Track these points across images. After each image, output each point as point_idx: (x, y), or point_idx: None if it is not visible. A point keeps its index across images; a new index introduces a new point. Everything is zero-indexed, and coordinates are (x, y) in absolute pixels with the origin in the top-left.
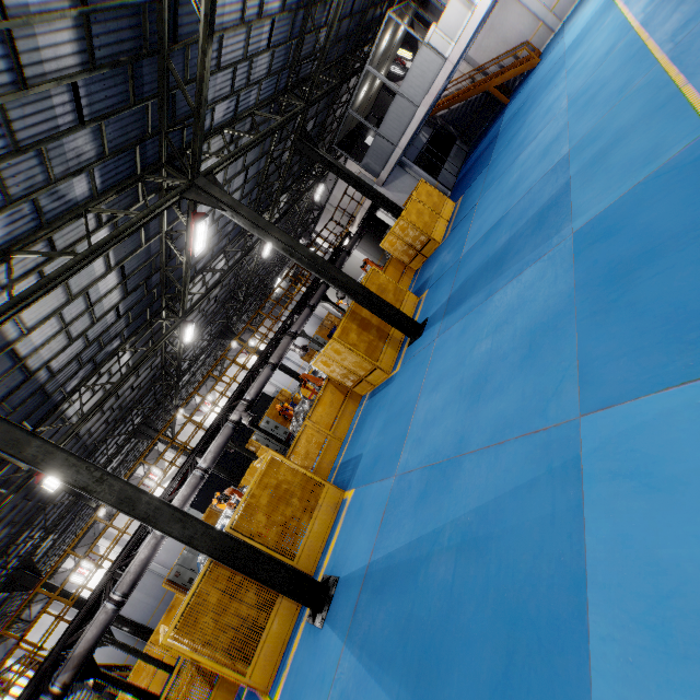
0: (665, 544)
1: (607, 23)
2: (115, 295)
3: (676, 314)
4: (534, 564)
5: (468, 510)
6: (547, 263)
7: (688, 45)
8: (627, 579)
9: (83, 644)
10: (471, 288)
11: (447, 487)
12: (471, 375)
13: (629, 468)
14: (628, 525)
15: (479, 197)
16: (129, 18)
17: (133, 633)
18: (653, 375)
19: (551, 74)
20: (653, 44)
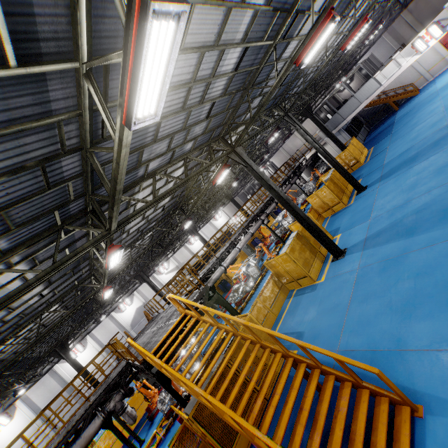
0: None
1: None
2: None
3: None
4: None
5: (418, 206)
6: (441, 153)
7: None
8: None
9: (215, 277)
10: (397, 169)
11: (405, 208)
12: (407, 186)
13: None
14: None
15: (389, 145)
16: None
17: None
18: None
19: (429, 98)
20: None
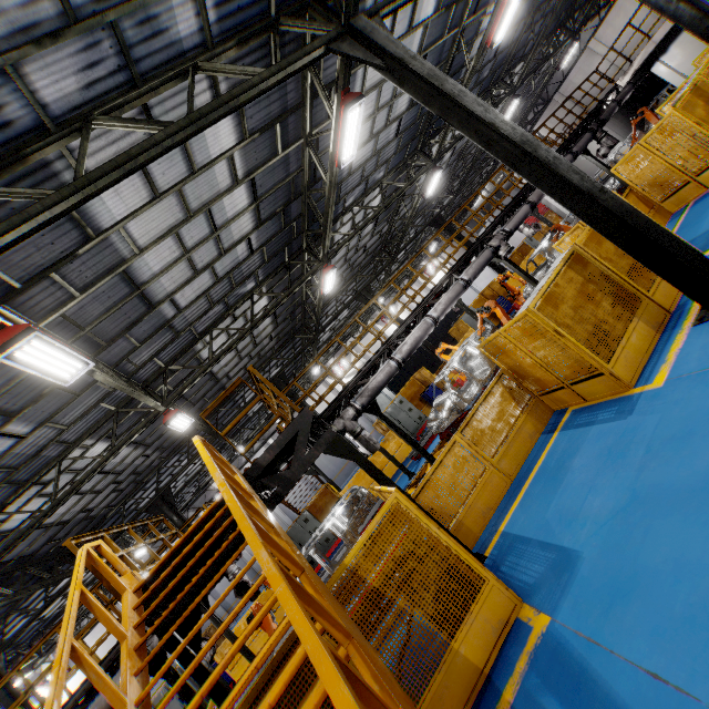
0: None
1: None
2: (405, 100)
3: None
4: None
5: None
6: None
7: None
8: None
9: (374, 383)
10: None
11: None
12: None
13: None
14: None
15: None
16: None
17: None
18: None
19: None
20: None
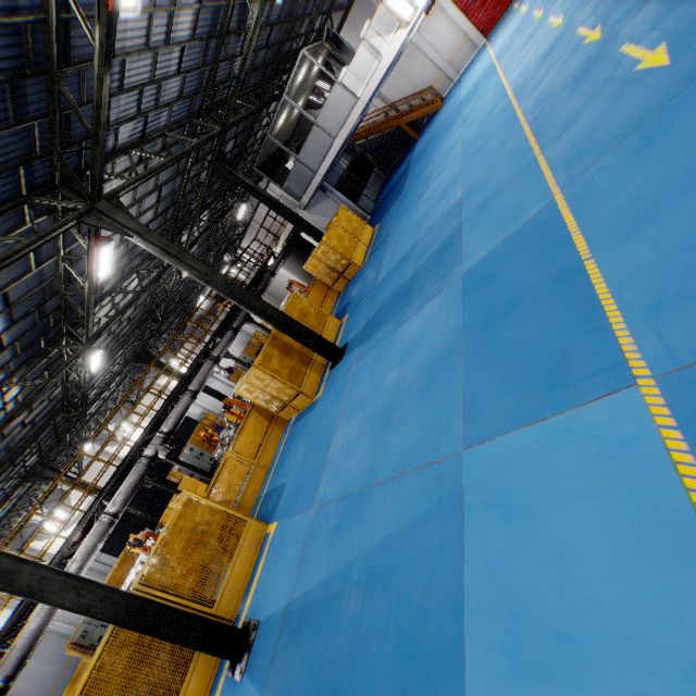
0: (519, 570)
1: (491, 84)
2: None
3: (531, 359)
4: (426, 595)
5: (376, 542)
6: (443, 300)
7: (543, 120)
8: (493, 605)
9: None
10: (384, 316)
11: (359, 519)
12: (382, 405)
13: (496, 500)
14: (494, 554)
15: (393, 226)
16: (8, 36)
17: None
18: (514, 414)
19: (450, 120)
20: (521, 113)
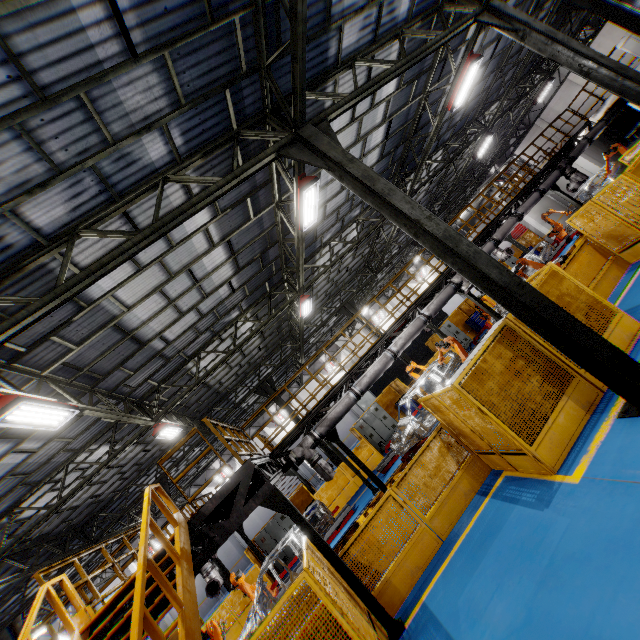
0: None
1: None
2: (375, 155)
3: None
4: None
5: None
6: None
7: None
8: None
9: (333, 414)
10: None
11: None
12: None
13: None
14: None
15: None
16: None
17: (328, 456)
18: None
19: None
20: None
